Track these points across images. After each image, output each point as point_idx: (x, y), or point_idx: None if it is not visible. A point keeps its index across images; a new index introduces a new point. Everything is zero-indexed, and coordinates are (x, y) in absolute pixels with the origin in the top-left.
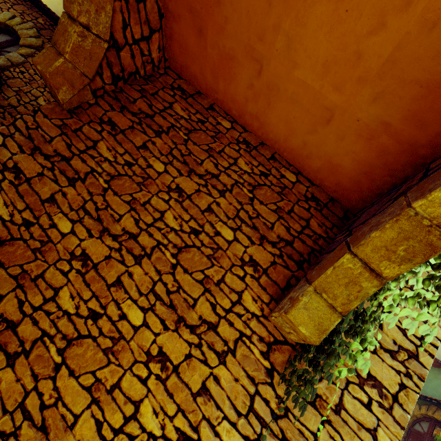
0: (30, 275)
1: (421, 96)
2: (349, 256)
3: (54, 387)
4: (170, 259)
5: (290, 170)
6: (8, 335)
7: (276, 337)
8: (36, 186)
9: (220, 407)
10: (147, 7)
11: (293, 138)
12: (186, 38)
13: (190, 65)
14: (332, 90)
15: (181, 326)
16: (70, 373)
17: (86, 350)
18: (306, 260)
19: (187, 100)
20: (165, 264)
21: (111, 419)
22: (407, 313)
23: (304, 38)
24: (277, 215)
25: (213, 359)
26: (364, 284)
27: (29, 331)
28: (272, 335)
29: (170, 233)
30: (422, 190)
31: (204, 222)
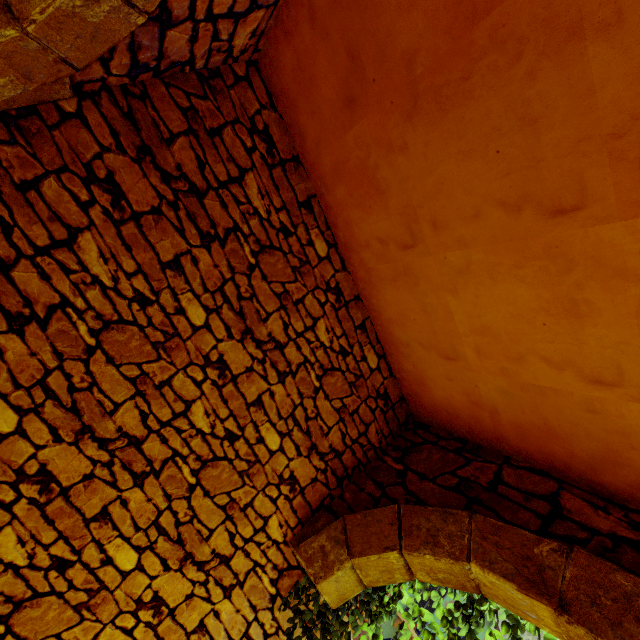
0: None
1: (539, 427)
2: (397, 555)
3: None
4: (188, 478)
5: (375, 350)
6: None
7: (290, 563)
8: None
9: (214, 639)
10: None
11: (400, 329)
12: (318, 74)
13: (303, 110)
14: (473, 347)
15: (187, 564)
16: None
17: (46, 610)
18: (349, 476)
19: (272, 170)
20: (180, 485)
21: None
22: None
23: (485, 288)
24: (339, 416)
25: (218, 594)
26: (396, 575)
27: None
28: (287, 561)
29: (195, 438)
30: (485, 544)
31: (247, 423)
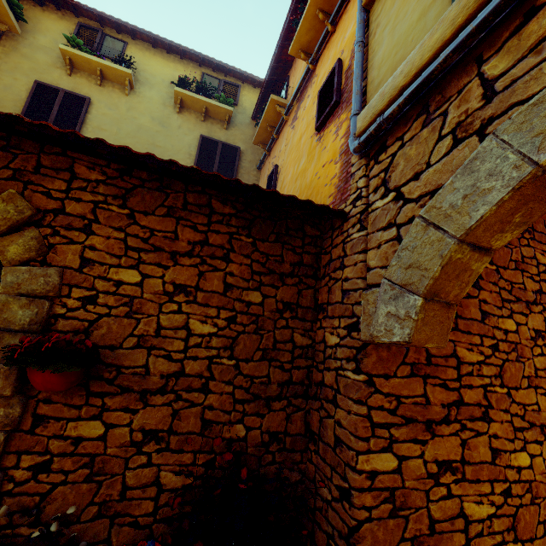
0: None
1: None
2: None
3: None
4: None
5: None
6: None
7: None
8: (474, 457)
9: None
10: None
11: None
12: None
13: None
14: None
15: None
16: None
17: None
18: None
19: None
20: None
21: None
22: None
23: None
24: None
25: None
26: None
27: None
28: None
29: None
30: None
31: None
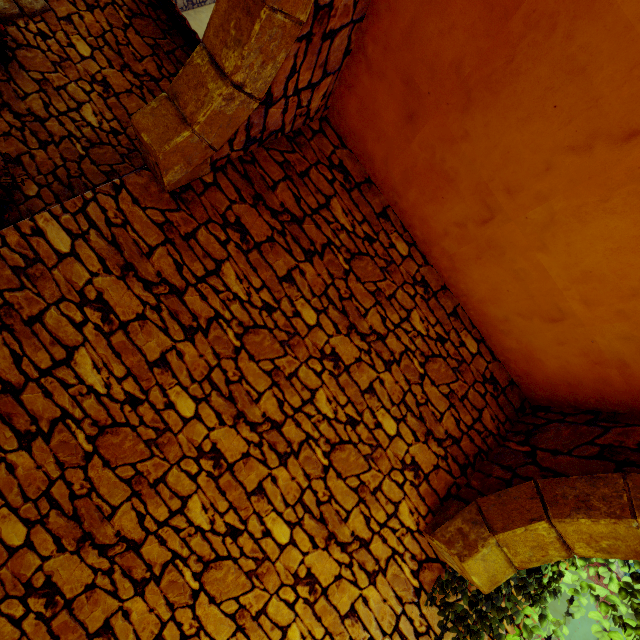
0: (148, 479)
1: None
2: (546, 525)
3: (194, 616)
4: (321, 459)
5: (472, 335)
6: (131, 557)
7: (428, 555)
8: (138, 337)
9: (366, 628)
10: (333, 44)
11: (494, 307)
12: (379, 107)
13: (369, 139)
14: (578, 299)
15: (332, 543)
16: (210, 599)
17: (226, 573)
18: (471, 464)
19: (351, 193)
20: (316, 466)
21: None
22: (598, 617)
23: (575, 234)
24: (448, 402)
25: (363, 579)
26: (551, 552)
27: (157, 552)
28: (425, 552)
29: (322, 423)
30: None
31: (364, 409)
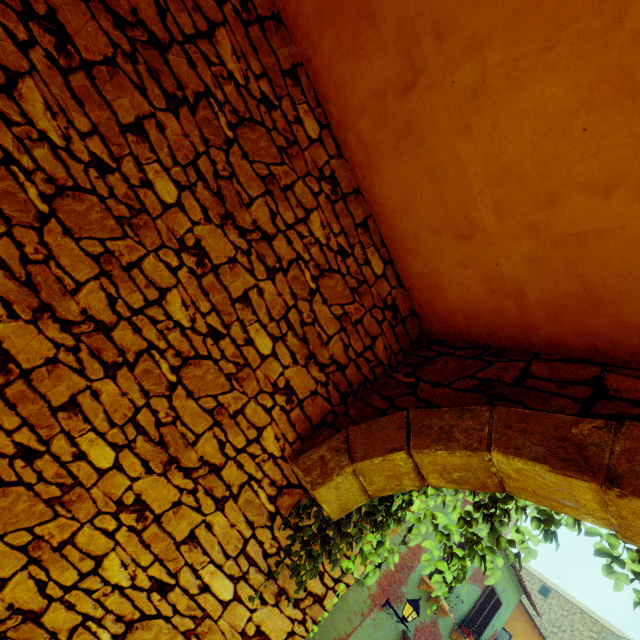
0: None
1: (577, 296)
2: (404, 455)
3: None
4: (167, 374)
5: (380, 254)
6: None
7: (290, 481)
8: None
9: (207, 553)
10: None
11: (406, 219)
12: None
13: None
14: (492, 208)
15: (172, 469)
16: None
17: (15, 502)
18: (354, 393)
19: (248, 28)
20: (158, 381)
21: (61, 577)
22: (432, 546)
23: (504, 107)
24: (339, 325)
25: (209, 506)
26: (405, 482)
27: None
28: (287, 478)
29: (173, 332)
30: (509, 432)
31: (233, 321)
